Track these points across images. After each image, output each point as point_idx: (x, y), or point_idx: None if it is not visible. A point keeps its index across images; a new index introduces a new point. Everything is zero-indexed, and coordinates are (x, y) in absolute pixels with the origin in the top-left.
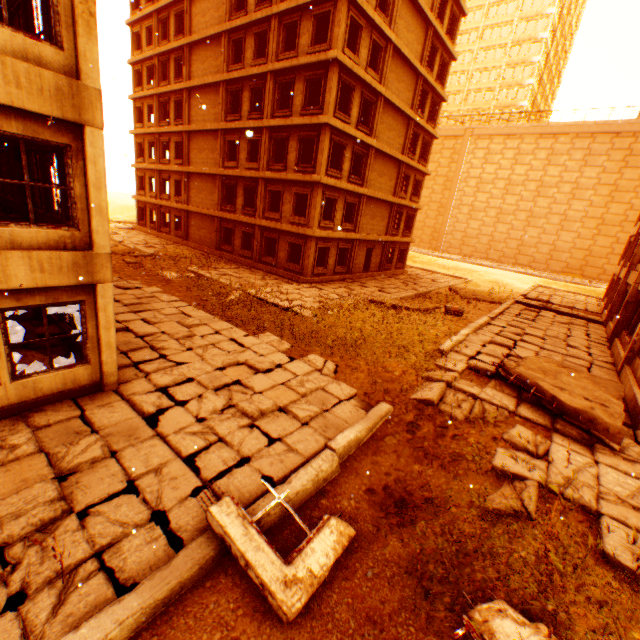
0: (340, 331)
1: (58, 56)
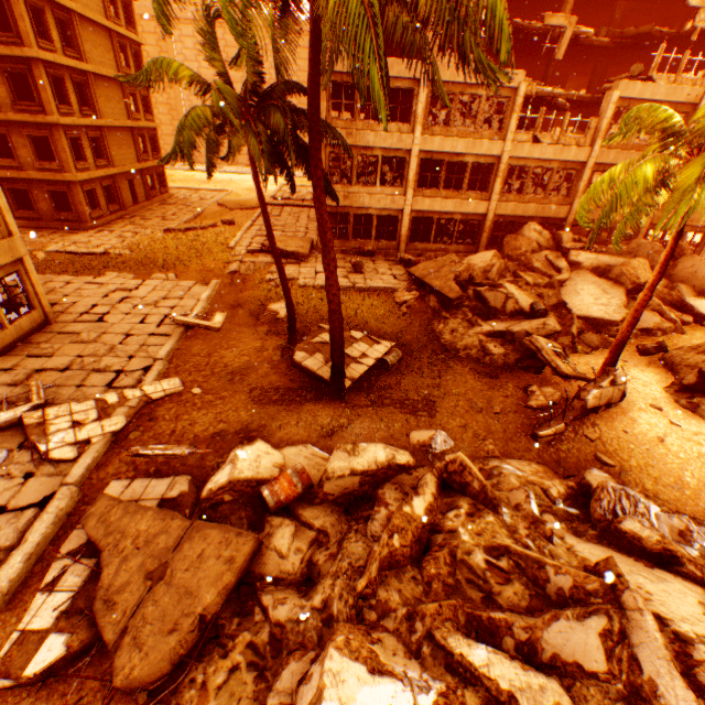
0: (162, 256)
1: None
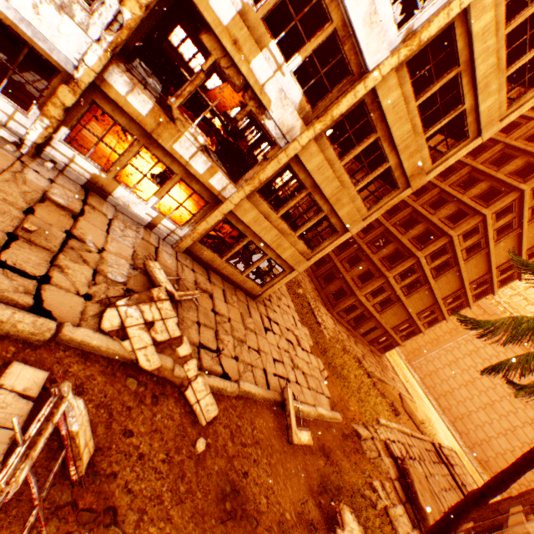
0: (337, 360)
1: (365, 212)
